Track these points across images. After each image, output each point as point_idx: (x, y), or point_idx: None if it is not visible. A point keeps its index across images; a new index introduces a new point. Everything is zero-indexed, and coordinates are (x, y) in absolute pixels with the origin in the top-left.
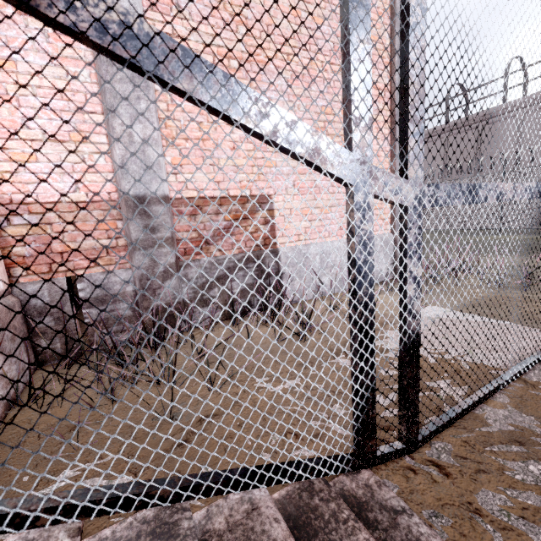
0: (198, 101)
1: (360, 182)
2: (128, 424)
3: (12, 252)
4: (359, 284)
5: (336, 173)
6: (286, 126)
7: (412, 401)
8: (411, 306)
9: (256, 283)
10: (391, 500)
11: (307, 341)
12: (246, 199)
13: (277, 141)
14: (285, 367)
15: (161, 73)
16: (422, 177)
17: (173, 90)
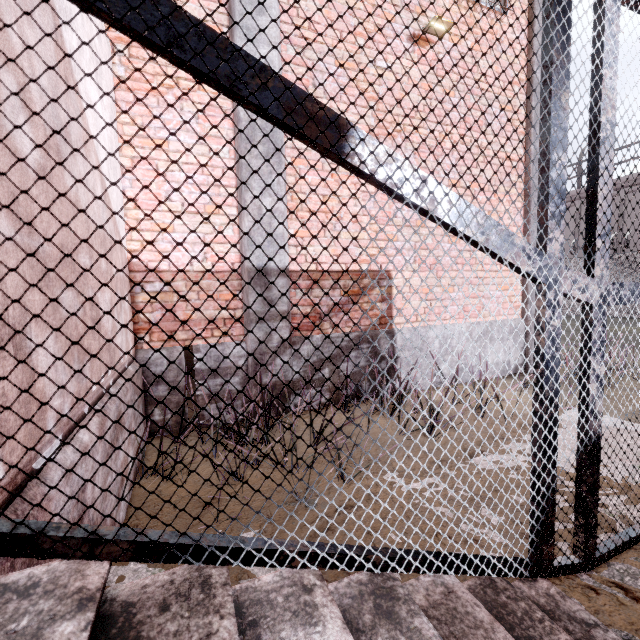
0: (433, 217)
1: (552, 281)
2: (260, 505)
3: (140, 318)
4: (546, 378)
5: (532, 273)
6: (496, 234)
7: (591, 510)
8: (593, 405)
9: (368, 366)
10: (580, 612)
11: (435, 437)
12: (364, 275)
13: (488, 247)
14: (416, 463)
15: (414, 198)
16: (607, 275)
17: (416, 209)
